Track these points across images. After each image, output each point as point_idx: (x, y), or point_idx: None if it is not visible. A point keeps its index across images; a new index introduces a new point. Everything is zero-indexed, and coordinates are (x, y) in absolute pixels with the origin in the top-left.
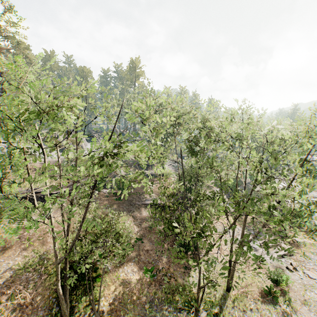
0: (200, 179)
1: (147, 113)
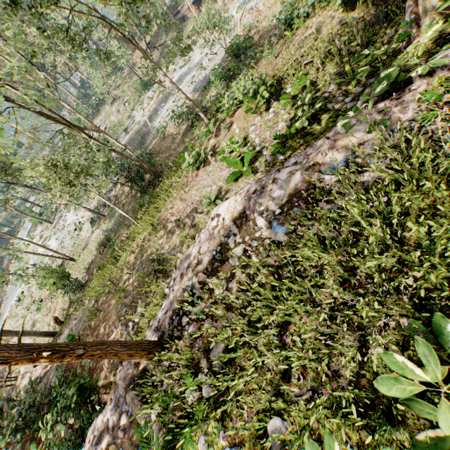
0: None
1: None
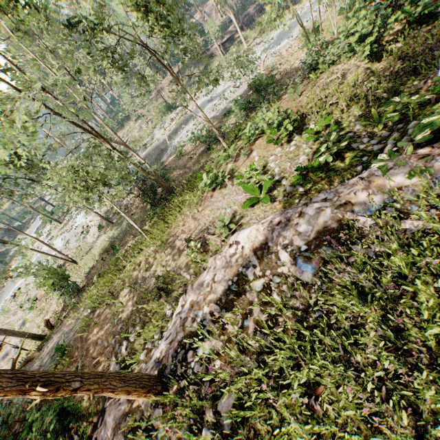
0: None
1: None
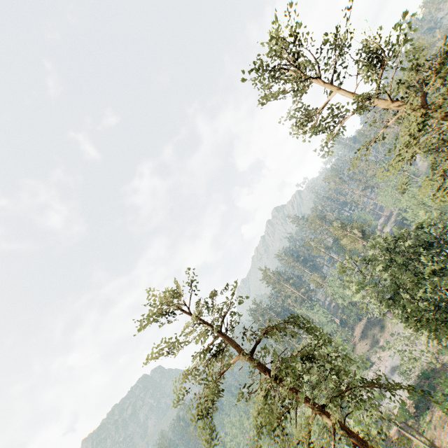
0: None
1: None
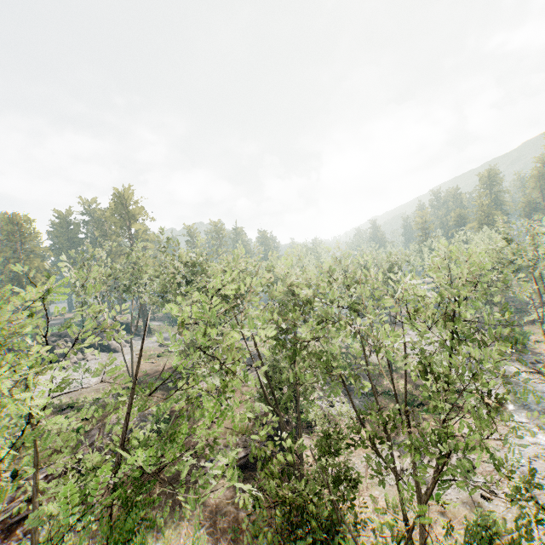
0: (311, 393)
1: (215, 332)
